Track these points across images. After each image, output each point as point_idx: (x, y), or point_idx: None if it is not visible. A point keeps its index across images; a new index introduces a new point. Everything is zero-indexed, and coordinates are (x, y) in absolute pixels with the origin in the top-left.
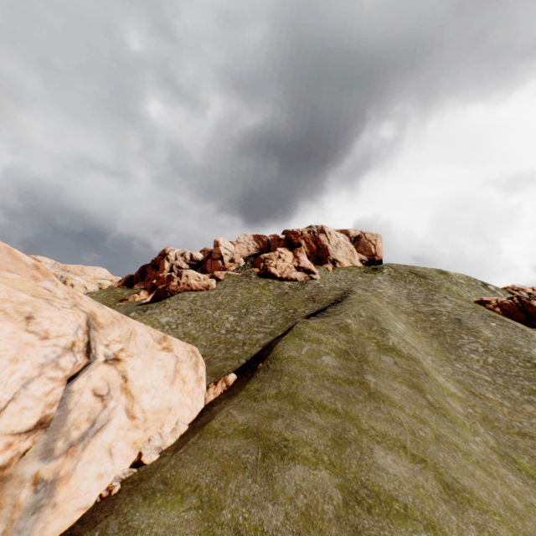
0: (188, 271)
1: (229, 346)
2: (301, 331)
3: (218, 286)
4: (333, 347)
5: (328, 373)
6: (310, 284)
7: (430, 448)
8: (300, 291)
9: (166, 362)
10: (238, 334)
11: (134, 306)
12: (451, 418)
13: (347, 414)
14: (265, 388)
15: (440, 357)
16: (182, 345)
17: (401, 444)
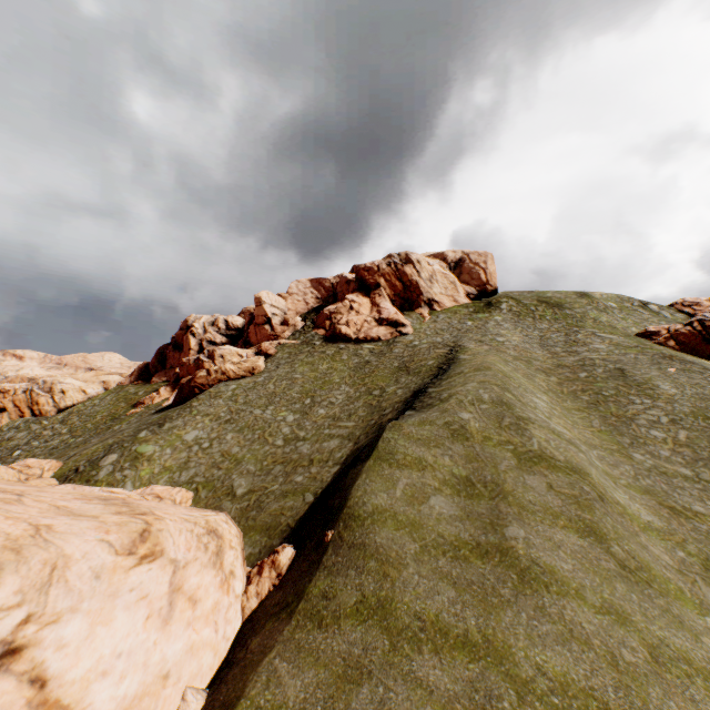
0: (223, 349)
1: (290, 468)
2: (392, 449)
3: (267, 365)
4: (446, 474)
5: (444, 535)
6: (399, 343)
7: (653, 697)
8: (386, 357)
9: (148, 585)
10: (301, 444)
11: (150, 416)
12: (660, 584)
13: (490, 646)
14: (338, 591)
15: (608, 446)
16: (185, 530)
17: (599, 704)
